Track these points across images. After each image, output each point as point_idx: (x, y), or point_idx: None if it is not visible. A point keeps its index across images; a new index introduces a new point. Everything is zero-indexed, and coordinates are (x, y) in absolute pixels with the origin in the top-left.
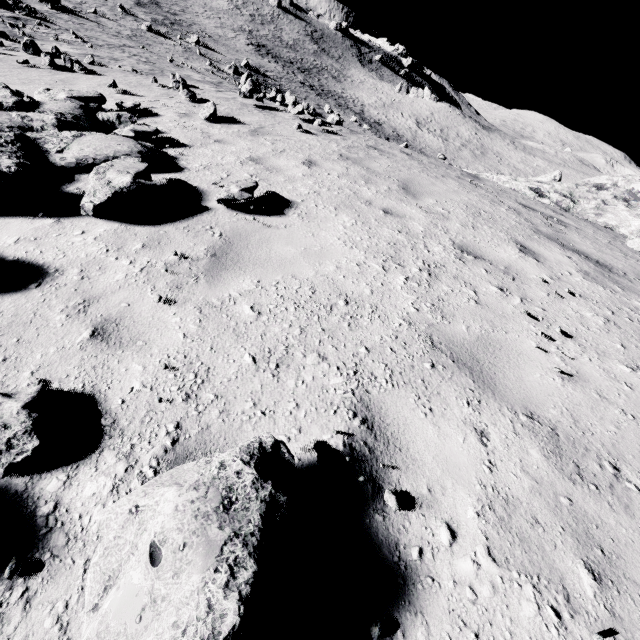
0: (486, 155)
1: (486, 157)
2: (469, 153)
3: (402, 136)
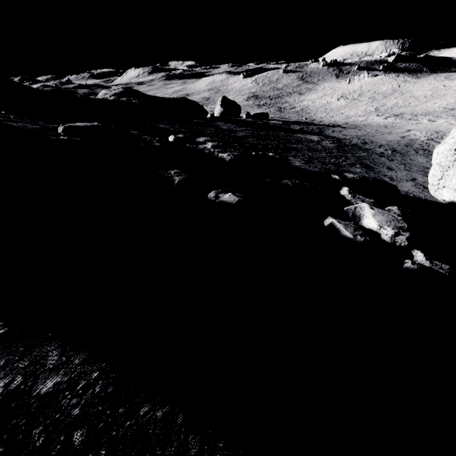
0: (387, 97)
1: (384, 98)
2: (367, 101)
3: (306, 109)
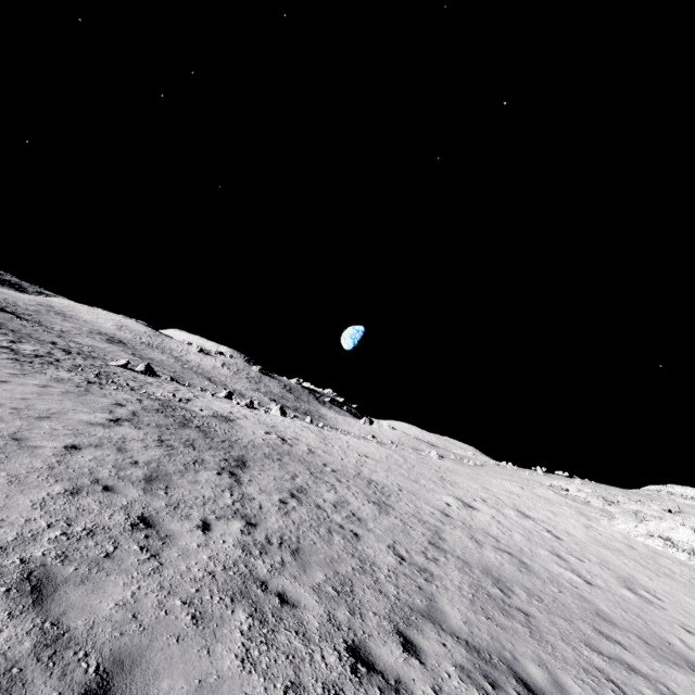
0: None
1: None
2: None
3: None
